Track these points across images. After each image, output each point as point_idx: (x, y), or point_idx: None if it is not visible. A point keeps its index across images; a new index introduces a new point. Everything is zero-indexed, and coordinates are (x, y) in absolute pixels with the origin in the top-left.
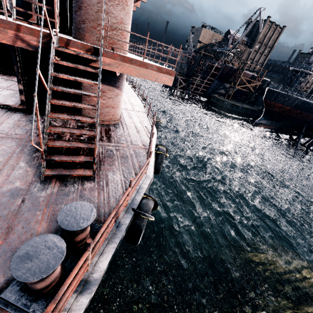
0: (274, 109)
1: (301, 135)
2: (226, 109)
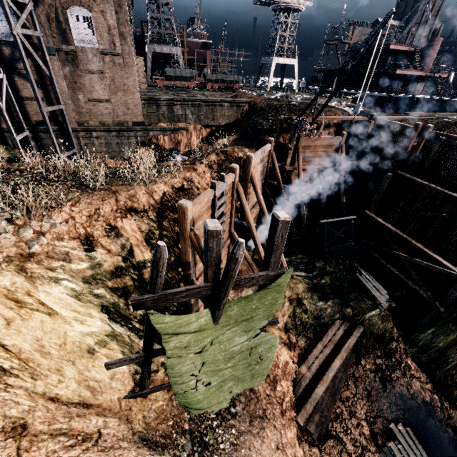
0: None
1: None
2: None
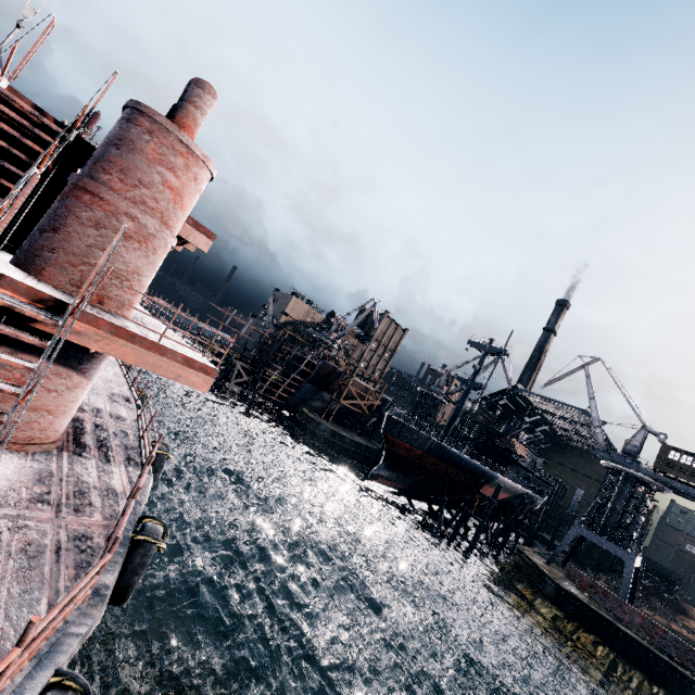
0: (400, 451)
1: (444, 505)
2: (323, 439)
